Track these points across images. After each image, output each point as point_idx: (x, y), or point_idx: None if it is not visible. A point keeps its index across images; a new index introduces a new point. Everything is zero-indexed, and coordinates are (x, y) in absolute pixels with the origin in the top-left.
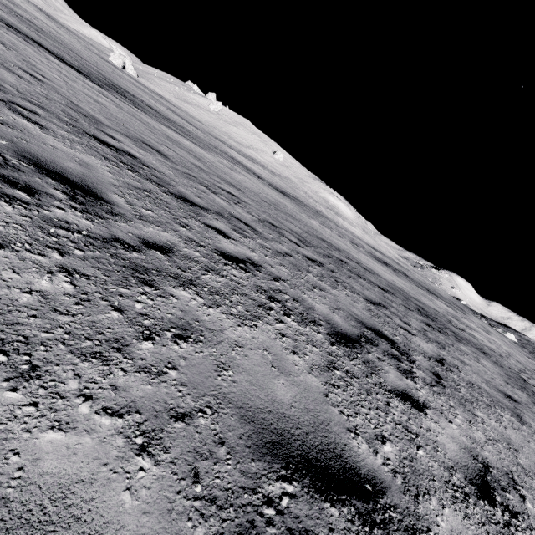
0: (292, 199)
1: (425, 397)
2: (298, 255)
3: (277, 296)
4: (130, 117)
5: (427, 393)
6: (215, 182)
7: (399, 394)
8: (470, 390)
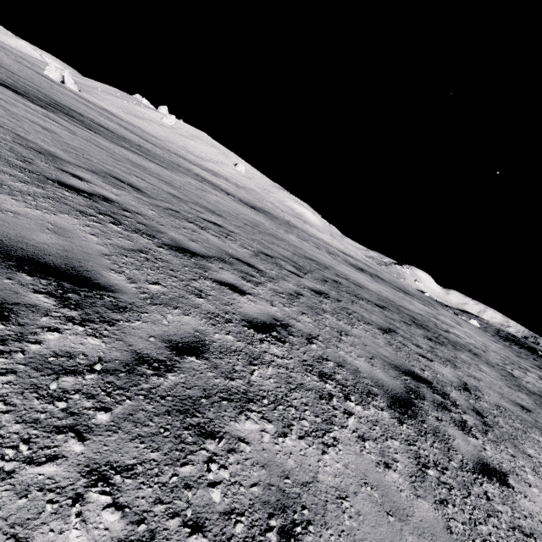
0: (263, 213)
1: (495, 457)
2: (306, 290)
3: (324, 368)
4: (87, 143)
5: (491, 448)
6: (197, 213)
7: (481, 468)
8: (504, 418)
